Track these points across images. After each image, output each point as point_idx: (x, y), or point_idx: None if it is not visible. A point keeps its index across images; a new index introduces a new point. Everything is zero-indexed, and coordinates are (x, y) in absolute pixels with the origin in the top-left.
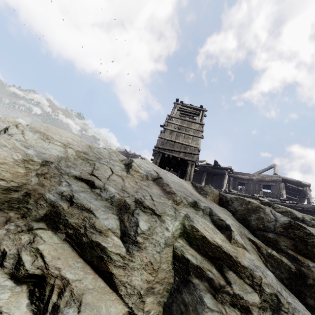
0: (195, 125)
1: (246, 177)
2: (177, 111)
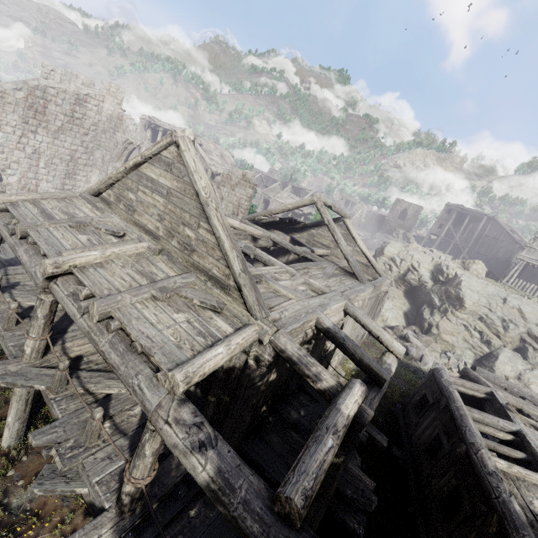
0: None
1: None
2: None
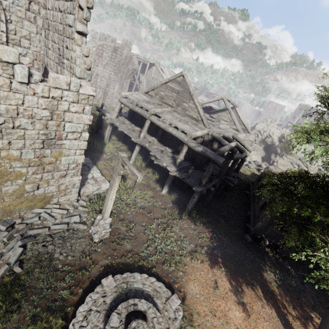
0: None
1: None
2: None
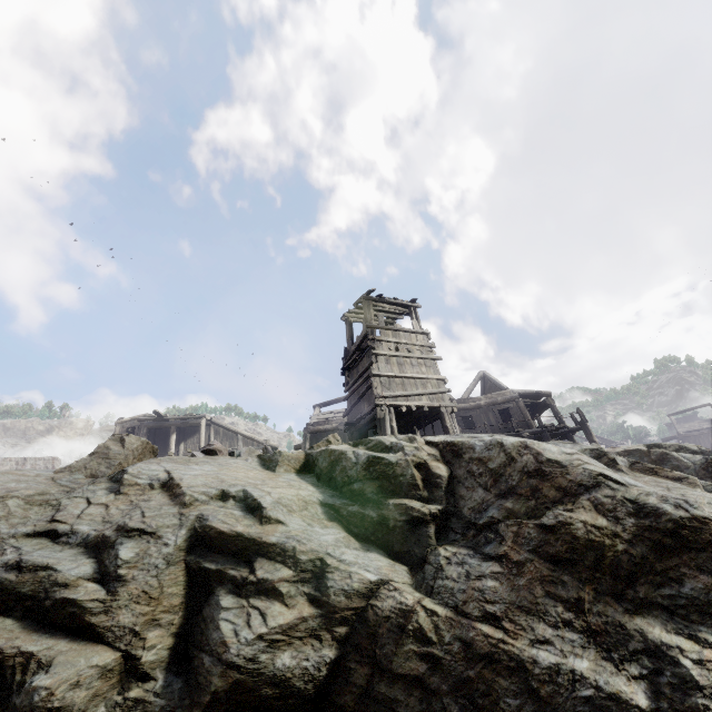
0: (417, 337)
1: (470, 405)
2: (379, 315)
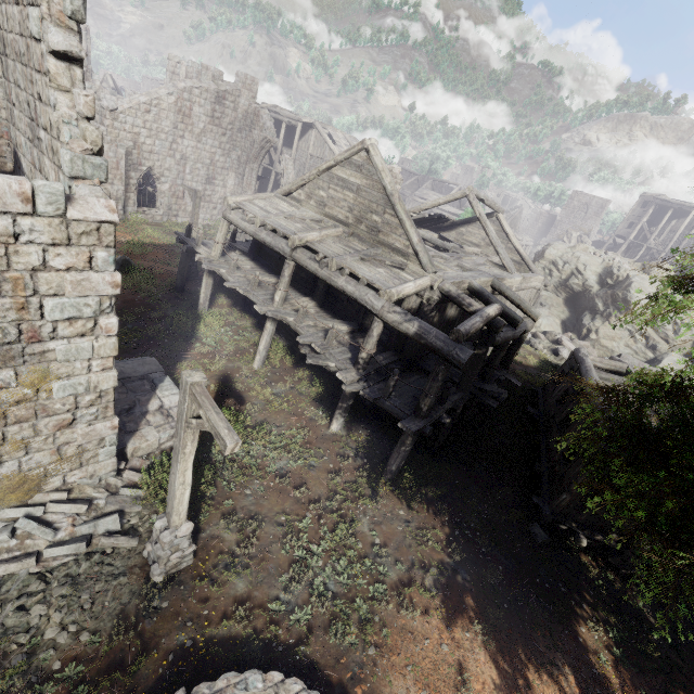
0: None
1: None
2: None
